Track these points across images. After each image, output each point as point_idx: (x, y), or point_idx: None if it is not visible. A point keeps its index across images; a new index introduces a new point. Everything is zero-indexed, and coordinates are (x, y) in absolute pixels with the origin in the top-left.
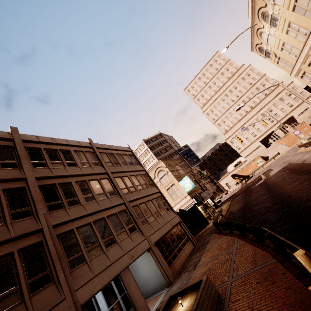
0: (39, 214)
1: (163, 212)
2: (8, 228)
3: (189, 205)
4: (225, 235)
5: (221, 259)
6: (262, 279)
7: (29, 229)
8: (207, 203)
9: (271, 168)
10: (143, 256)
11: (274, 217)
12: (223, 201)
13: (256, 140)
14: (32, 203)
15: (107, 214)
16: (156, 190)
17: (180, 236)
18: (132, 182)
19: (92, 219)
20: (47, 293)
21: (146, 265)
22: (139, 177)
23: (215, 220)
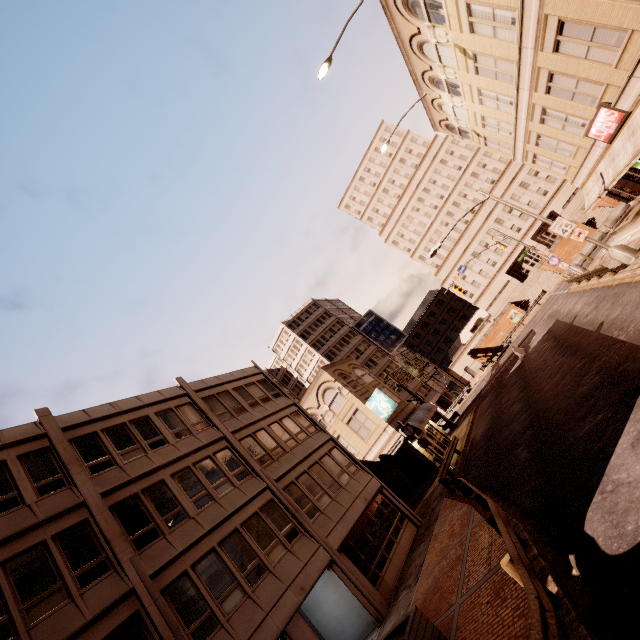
0: (123, 563)
1: (345, 479)
2: (77, 605)
3: (395, 444)
4: (460, 501)
5: (451, 558)
6: (493, 595)
7: (112, 595)
8: (430, 429)
9: (533, 329)
10: (323, 578)
11: (523, 460)
12: (464, 410)
13: (498, 272)
14: (107, 545)
15: (240, 519)
16: (324, 438)
17: (386, 518)
18: (276, 437)
19: (215, 540)
20: None
21: (333, 593)
22: (287, 422)
23: (444, 468)
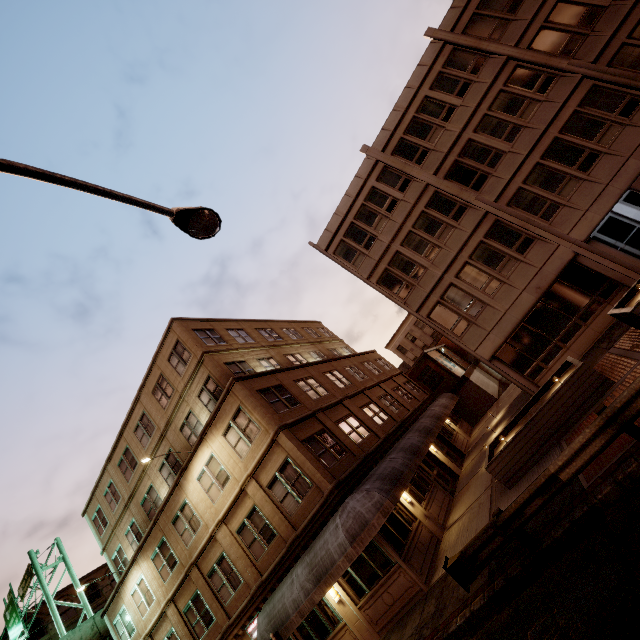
0: (472, 203)
1: None
2: (460, 229)
3: None
4: None
5: None
6: None
7: (476, 219)
8: None
9: None
10: None
11: None
12: None
13: None
14: (456, 198)
15: (556, 129)
16: None
17: None
18: None
19: (536, 158)
20: (537, 249)
21: None
22: None
23: None
